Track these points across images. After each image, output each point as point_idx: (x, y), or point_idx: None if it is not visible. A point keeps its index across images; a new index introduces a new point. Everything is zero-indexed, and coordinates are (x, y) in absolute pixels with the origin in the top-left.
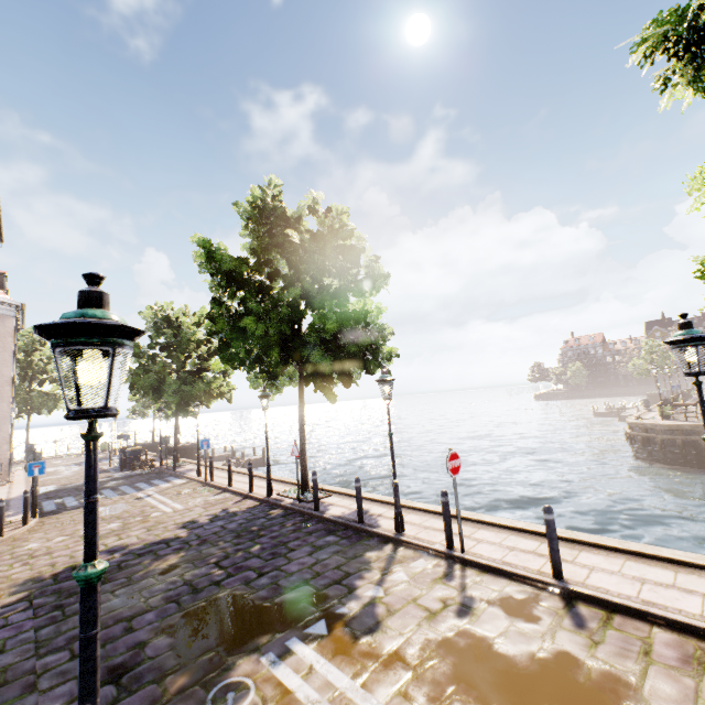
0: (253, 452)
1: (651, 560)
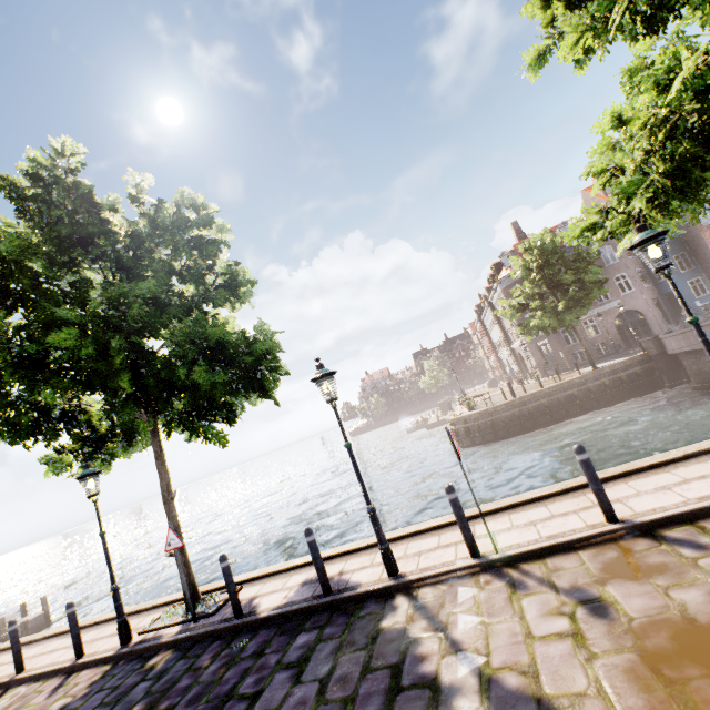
0: (22, 611)
1: (638, 474)
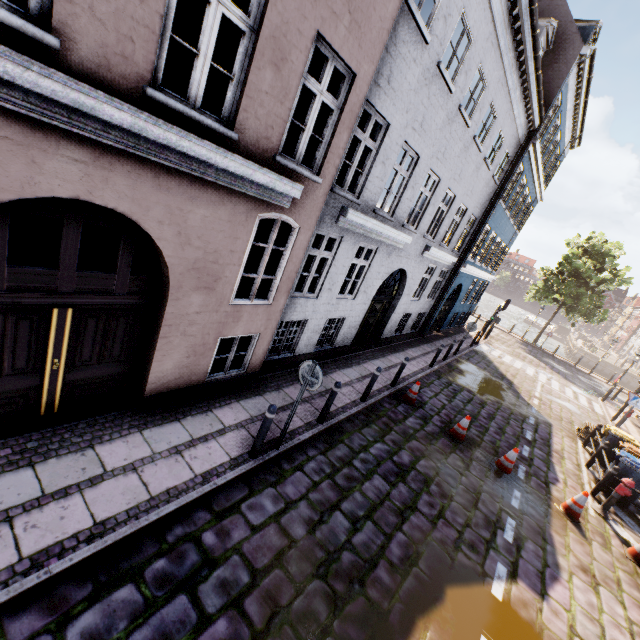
0: None
1: None
